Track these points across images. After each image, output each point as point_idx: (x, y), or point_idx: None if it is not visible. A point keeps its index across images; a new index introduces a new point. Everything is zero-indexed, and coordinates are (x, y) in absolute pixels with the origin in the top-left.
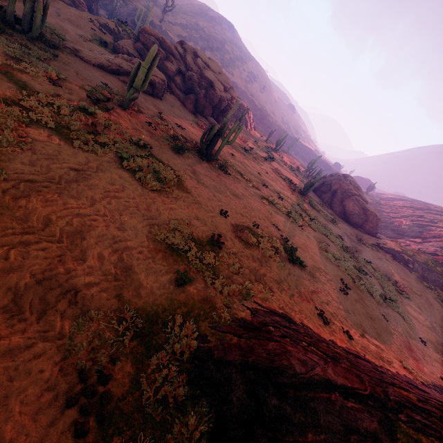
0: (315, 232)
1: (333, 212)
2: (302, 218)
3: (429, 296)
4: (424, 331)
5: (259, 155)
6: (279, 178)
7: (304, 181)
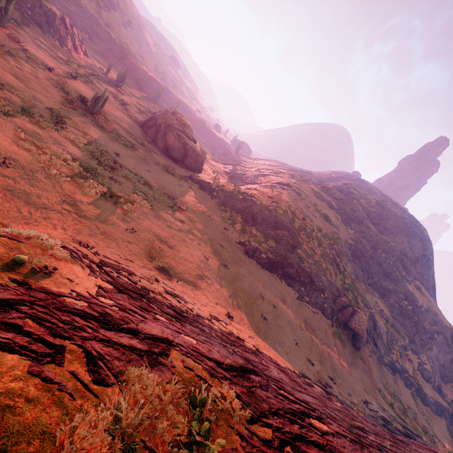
0: (42, 130)
1: (157, 147)
2: (29, 114)
3: (216, 215)
4: (159, 229)
5: (44, 64)
6: (56, 88)
7: (141, 119)
